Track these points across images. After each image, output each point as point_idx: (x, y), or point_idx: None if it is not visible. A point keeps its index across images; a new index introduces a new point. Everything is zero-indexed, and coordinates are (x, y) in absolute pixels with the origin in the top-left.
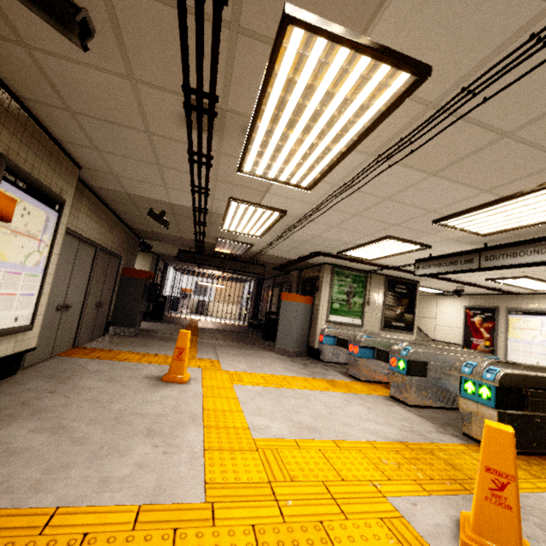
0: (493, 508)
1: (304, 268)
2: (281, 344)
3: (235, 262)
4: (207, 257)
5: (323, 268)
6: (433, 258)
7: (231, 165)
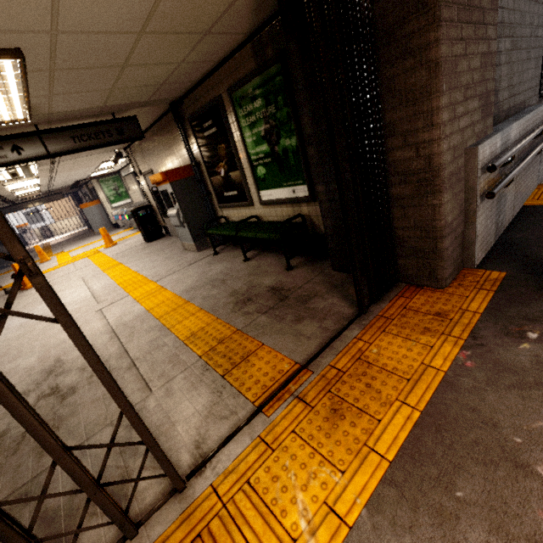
0: (105, 241)
1: (87, 182)
2: (96, 230)
3: (39, 199)
4: (19, 205)
5: (92, 182)
6: (121, 169)
7: (5, 190)
